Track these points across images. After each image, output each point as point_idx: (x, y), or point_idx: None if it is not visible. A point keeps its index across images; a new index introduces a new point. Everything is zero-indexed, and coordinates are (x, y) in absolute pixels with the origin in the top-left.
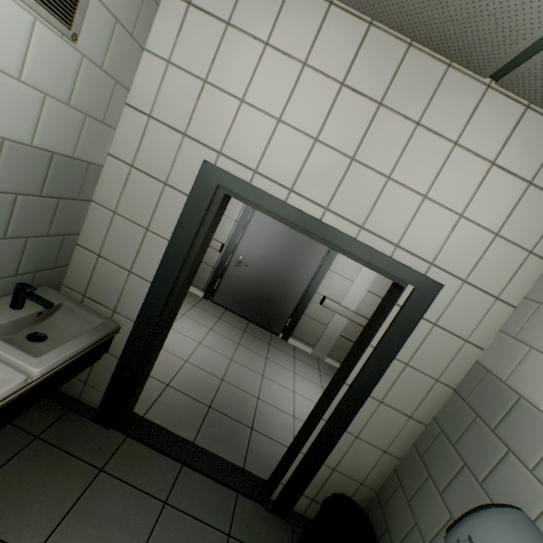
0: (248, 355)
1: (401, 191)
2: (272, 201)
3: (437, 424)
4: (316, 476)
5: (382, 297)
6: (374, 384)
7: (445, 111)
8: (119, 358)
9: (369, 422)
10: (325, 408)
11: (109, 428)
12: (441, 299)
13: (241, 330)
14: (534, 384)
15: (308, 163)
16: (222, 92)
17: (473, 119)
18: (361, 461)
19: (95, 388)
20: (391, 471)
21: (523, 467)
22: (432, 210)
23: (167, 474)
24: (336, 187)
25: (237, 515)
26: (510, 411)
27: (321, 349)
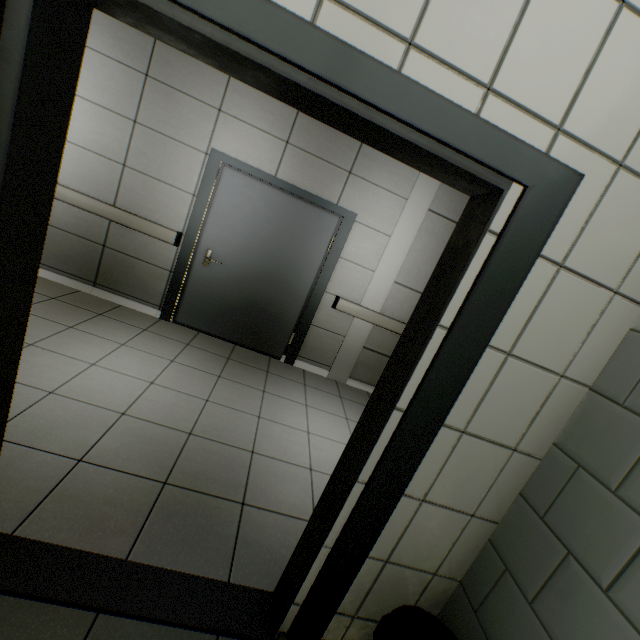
0: (234, 390)
1: None
2: None
3: (565, 455)
4: (355, 579)
5: (413, 289)
6: (451, 401)
7: None
8: None
9: (444, 470)
10: (361, 461)
11: None
12: (575, 209)
13: (223, 357)
14: None
15: None
16: None
17: None
18: (432, 538)
19: None
20: (483, 544)
21: None
22: None
23: None
24: None
25: None
26: None
27: (340, 370)
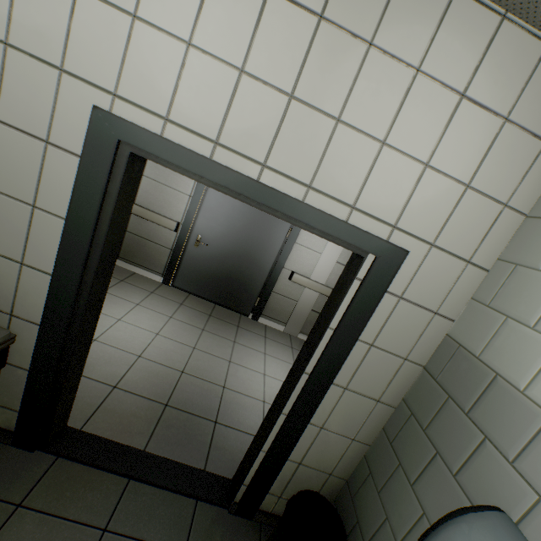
0: (213, 340)
1: (355, 137)
2: (193, 158)
3: (407, 406)
4: (281, 472)
5: None
6: (337, 371)
7: (404, 25)
8: (29, 370)
9: (334, 410)
10: (284, 401)
11: (34, 451)
12: (407, 267)
13: (206, 314)
14: (512, 360)
15: (234, 104)
16: (104, 3)
17: (438, 35)
18: (328, 451)
19: (6, 408)
20: (361, 458)
21: (502, 459)
22: (392, 160)
23: (109, 494)
24: (273, 135)
25: (196, 526)
26: (485, 392)
27: (293, 326)
